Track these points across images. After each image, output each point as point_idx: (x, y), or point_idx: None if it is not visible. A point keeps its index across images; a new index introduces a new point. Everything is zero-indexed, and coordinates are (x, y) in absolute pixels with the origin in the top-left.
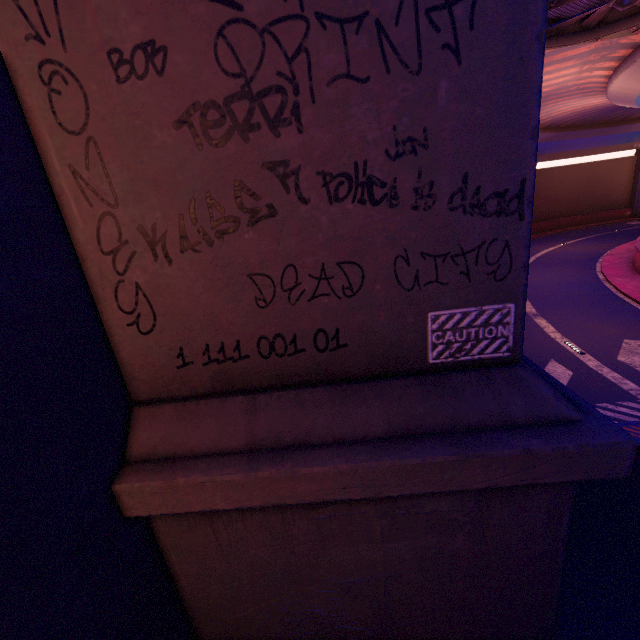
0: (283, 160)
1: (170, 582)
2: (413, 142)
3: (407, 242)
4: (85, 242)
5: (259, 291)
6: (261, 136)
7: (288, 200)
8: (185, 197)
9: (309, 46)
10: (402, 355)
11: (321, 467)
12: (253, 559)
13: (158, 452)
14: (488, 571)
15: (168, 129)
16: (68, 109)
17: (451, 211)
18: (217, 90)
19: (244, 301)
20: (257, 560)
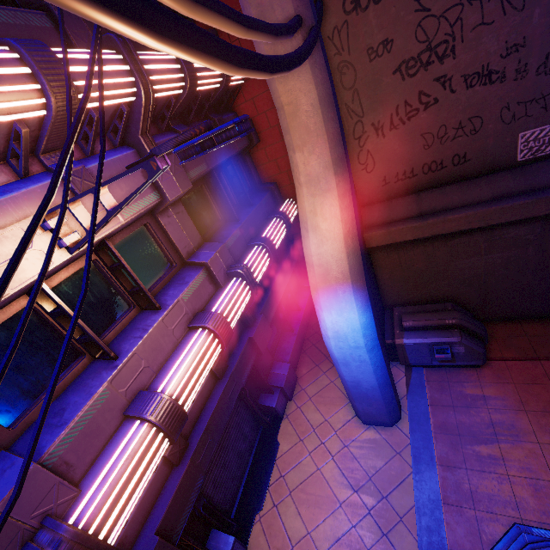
0: (444, 75)
1: (376, 282)
2: (516, 46)
3: (509, 99)
4: (347, 136)
5: (425, 142)
6: (434, 66)
7: (444, 94)
8: (394, 105)
9: (462, 16)
10: (501, 160)
11: (458, 215)
12: (416, 269)
13: (377, 222)
14: (546, 267)
15: (390, 76)
16: (347, 80)
17: (537, 76)
18: (414, 51)
19: (417, 148)
20: (418, 270)
